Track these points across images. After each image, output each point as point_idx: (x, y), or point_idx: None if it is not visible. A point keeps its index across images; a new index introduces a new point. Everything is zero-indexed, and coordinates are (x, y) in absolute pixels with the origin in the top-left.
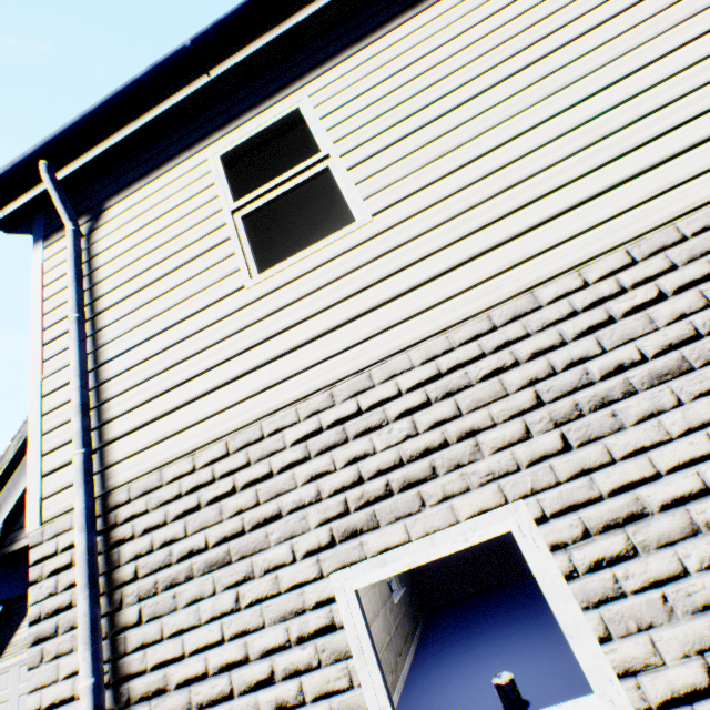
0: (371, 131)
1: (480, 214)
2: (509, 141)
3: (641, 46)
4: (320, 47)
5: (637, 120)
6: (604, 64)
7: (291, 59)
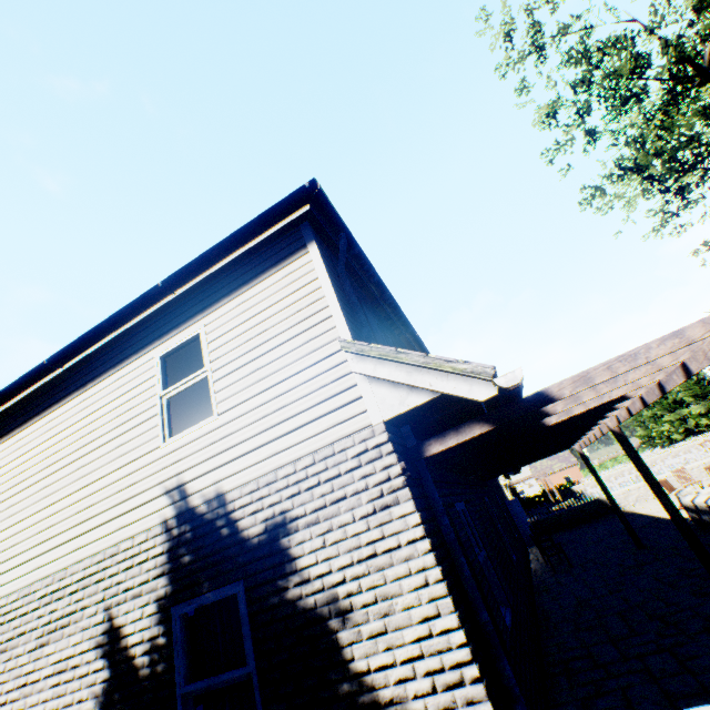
0: (3, 489)
1: (5, 555)
2: (25, 519)
3: (67, 486)
4: (13, 420)
5: (49, 527)
6: (57, 491)
7: (4, 422)
